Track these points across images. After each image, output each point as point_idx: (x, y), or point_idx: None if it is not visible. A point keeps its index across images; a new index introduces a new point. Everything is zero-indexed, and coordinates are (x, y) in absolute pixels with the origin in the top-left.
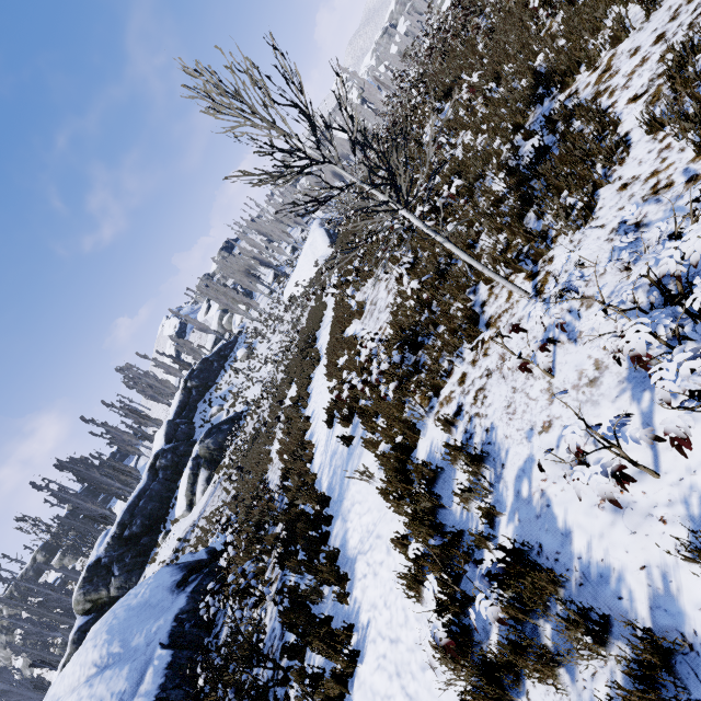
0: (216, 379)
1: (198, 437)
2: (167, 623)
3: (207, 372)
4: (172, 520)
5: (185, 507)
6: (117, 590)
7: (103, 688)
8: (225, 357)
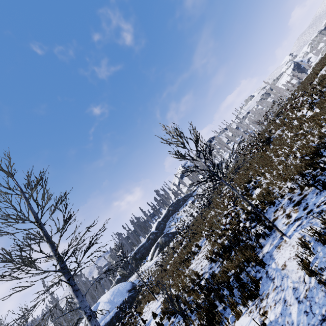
0: (179, 209)
1: (165, 232)
2: (121, 300)
3: (177, 205)
4: (146, 260)
5: (150, 258)
6: (128, 273)
7: (106, 307)
8: (185, 200)
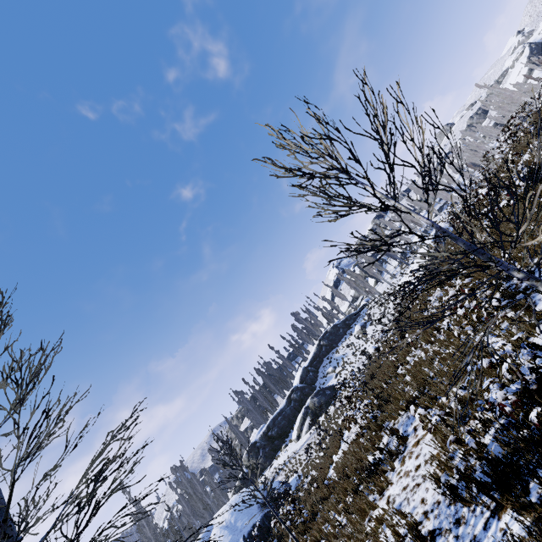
0: (338, 342)
1: (317, 385)
2: (249, 525)
3: (334, 336)
4: (289, 439)
5: (295, 437)
6: (260, 464)
7: (222, 538)
8: (348, 325)
